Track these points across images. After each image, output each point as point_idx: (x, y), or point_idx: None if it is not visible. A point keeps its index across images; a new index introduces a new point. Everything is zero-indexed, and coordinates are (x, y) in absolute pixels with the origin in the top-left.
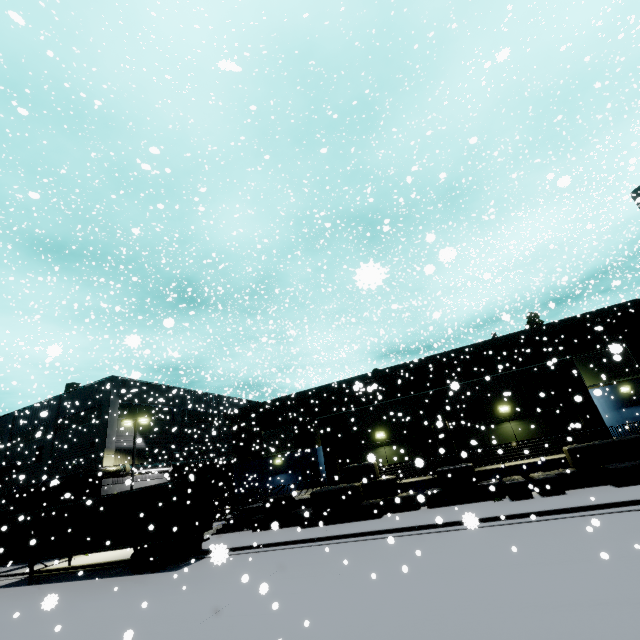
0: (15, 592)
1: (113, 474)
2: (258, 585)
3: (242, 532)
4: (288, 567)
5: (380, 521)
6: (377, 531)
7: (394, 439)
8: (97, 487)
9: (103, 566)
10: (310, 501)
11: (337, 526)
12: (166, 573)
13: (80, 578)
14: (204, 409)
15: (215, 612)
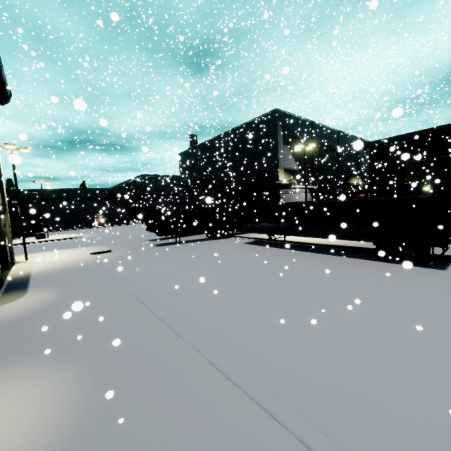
0: (272, 250)
1: (288, 186)
2: None
3: None
4: None
5: None
6: None
7: None
8: (276, 194)
9: (316, 246)
10: None
11: None
12: (433, 270)
13: (314, 251)
14: (329, 143)
15: None
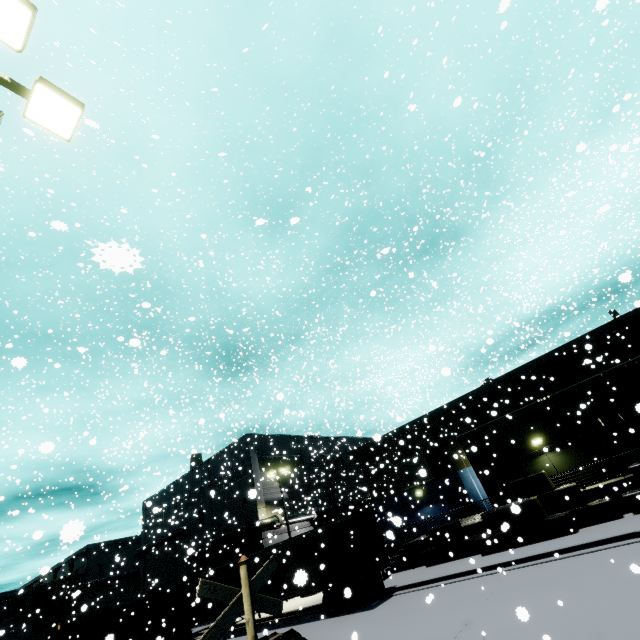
0: None
1: (270, 526)
2: (481, 608)
3: (414, 569)
4: (501, 590)
5: (580, 535)
6: (585, 544)
7: (555, 443)
8: (259, 540)
9: (291, 615)
10: (480, 526)
11: (527, 547)
12: (364, 612)
13: (278, 626)
14: (327, 453)
15: (456, 634)
